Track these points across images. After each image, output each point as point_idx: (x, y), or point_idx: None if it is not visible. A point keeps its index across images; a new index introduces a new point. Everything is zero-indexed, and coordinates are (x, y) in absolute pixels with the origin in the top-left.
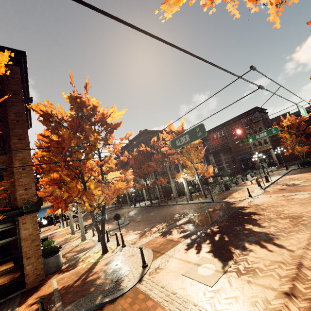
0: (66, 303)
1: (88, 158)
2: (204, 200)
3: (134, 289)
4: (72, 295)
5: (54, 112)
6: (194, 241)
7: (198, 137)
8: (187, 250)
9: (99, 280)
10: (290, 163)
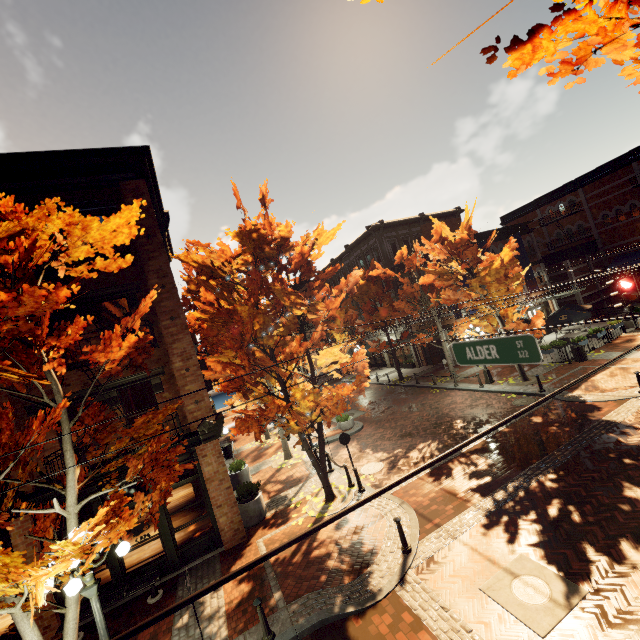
0: (289, 597)
1: (285, 343)
2: (520, 388)
3: (393, 597)
4: (294, 581)
5: (216, 264)
6: (502, 508)
7: (519, 359)
8: (488, 530)
9: (331, 561)
10: None
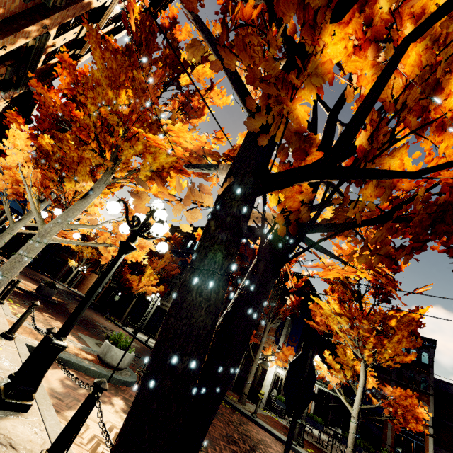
0: None
1: None
2: None
3: None
4: None
5: None
6: None
7: None
8: None
9: None
10: None
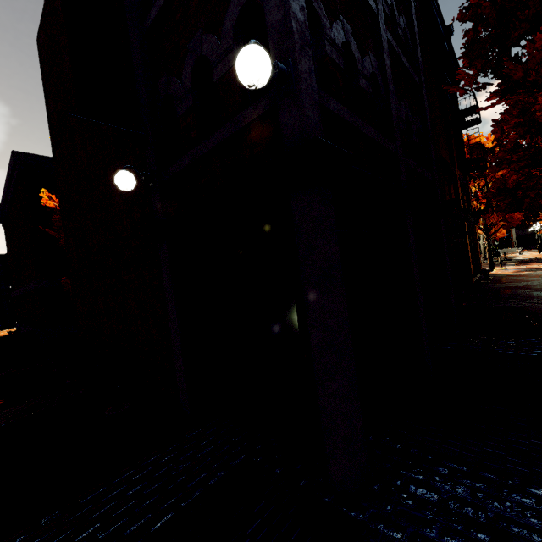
0: None
1: None
2: None
3: None
4: None
5: (488, 145)
6: None
7: None
8: None
9: None
10: (527, 247)
